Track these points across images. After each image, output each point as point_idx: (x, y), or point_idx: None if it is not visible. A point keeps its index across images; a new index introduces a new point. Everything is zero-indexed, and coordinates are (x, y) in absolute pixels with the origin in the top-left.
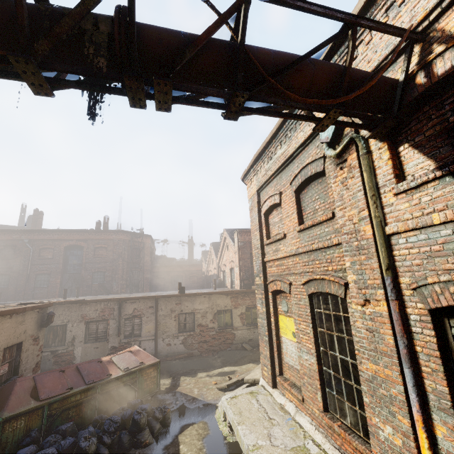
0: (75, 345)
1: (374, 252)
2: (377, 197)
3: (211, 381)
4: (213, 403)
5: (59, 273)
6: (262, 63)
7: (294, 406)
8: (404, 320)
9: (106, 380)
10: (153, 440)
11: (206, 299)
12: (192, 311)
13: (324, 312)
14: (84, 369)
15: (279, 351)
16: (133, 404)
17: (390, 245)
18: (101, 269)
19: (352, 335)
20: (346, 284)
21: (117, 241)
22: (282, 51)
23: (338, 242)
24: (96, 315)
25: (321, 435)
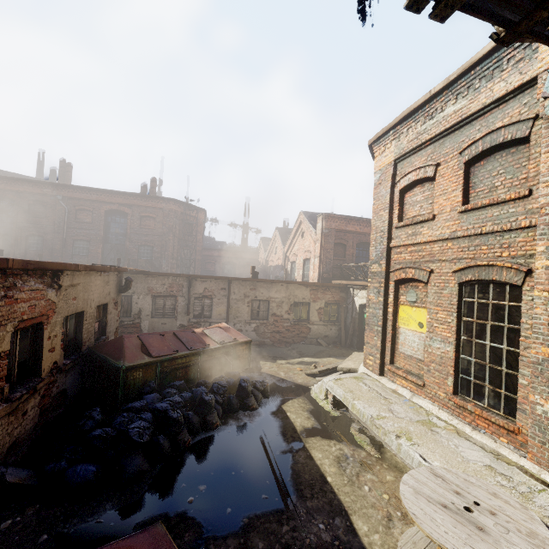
0: (142, 318)
1: None
2: None
3: (295, 368)
4: (305, 386)
5: (100, 241)
6: None
7: (409, 391)
8: None
9: (206, 349)
10: (258, 407)
11: (283, 287)
12: (267, 298)
13: (478, 301)
14: (182, 337)
15: (393, 341)
16: (232, 375)
17: None
18: (149, 243)
19: (521, 323)
20: (529, 270)
21: (167, 212)
22: None
23: (530, 224)
24: (164, 290)
25: (447, 414)
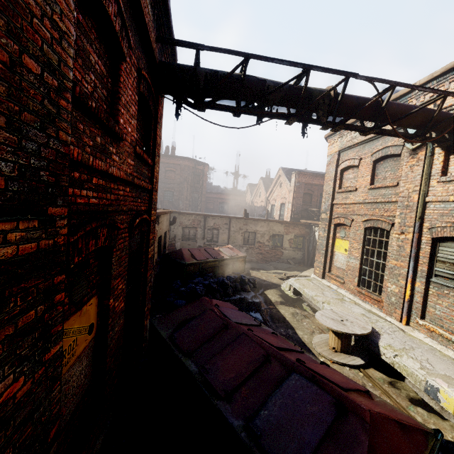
0: (176, 240)
1: (415, 209)
2: (428, 181)
3: (272, 275)
4: (278, 284)
5: None
6: (390, 113)
7: (336, 286)
8: (418, 242)
9: (222, 259)
10: (251, 291)
11: (265, 224)
12: (254, 231)
13: (373, 238)
14: (209, 251)
15: (331, 259)
16: (236, 274)
17: (425, 207)
18: (171, 189)
19: (388, 249)
20: (393, 223)
21: (183, 167)
22: (402, 104)
23: (396, 200)
24: (189, 223)
25: (353, 296)
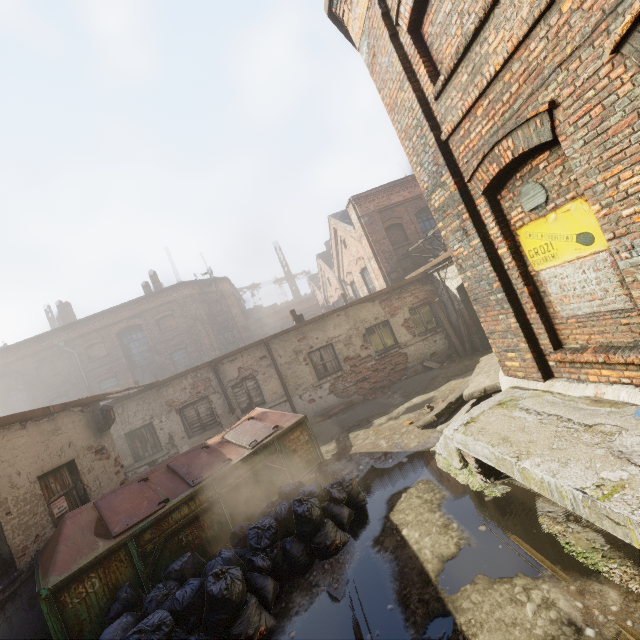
0: (177, 445)
1: None
2: None
3: (401, 423)
4: (424, 450)
5: (126, 371)
6: None
7: (630, 386)
8: None
9: (223, 470)
10: (347, 537)
11: (341, 317)
12: (327, 342)
13: None
14: (180, 466)
15: (539, 305)
16: (288, 492)
17: None
18: (179, 345)
19: None
20: None
21: (182, 300)
22: None
23: None
24: (188, 396)
25: None
